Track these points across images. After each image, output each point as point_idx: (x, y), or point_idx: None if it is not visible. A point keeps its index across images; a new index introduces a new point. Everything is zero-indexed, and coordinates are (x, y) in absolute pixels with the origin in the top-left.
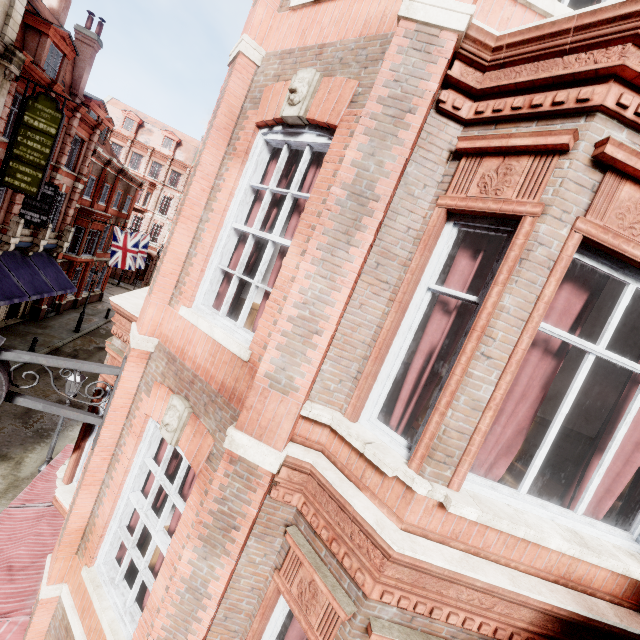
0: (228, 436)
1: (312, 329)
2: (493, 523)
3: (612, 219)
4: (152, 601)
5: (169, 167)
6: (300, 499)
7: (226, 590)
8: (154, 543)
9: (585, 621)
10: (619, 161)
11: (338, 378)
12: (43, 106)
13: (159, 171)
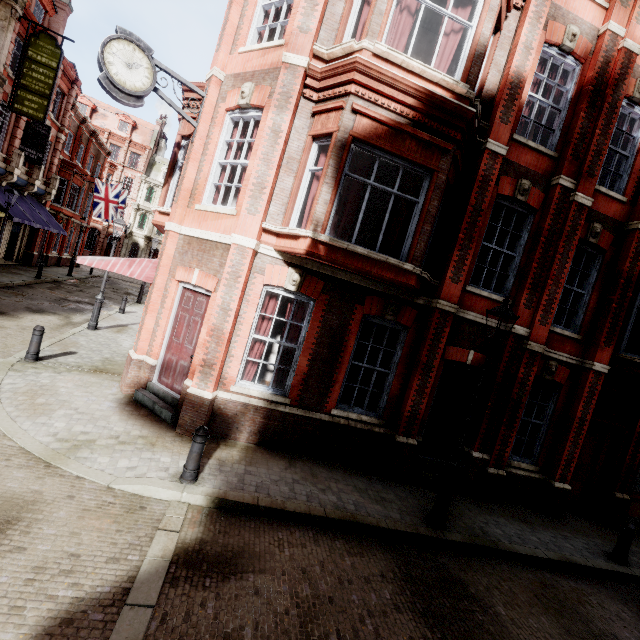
0: (283, 56)
1: (315, 4)
2: (392, 52)
3: None
4: (248, 175)
5: (127, 149)
6: (316, 96)
7: (287, 147)
8: (239, 169)
9: (430, 95)
10: None
11: (327, 40)
12: (44, 43)
13: (118, 153)
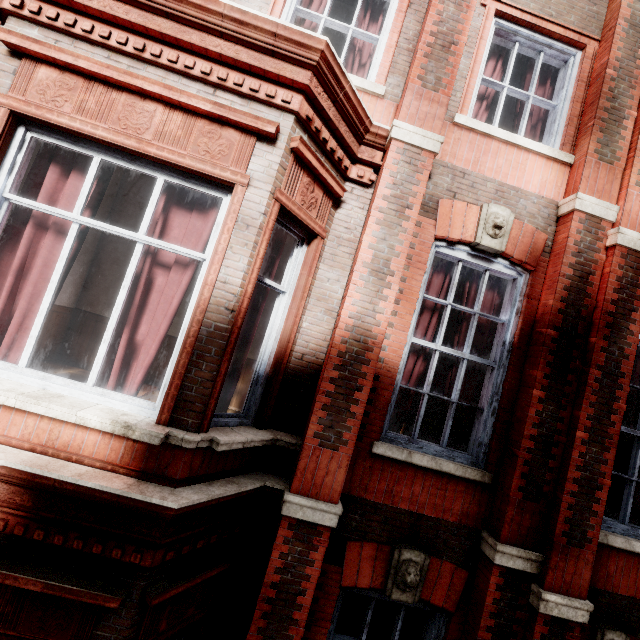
0: None
1: None
2: None
3: (34, 95)
4: None
5: None
6: None
7: None
8: None
9: (30, 479)
10: (18, 46)
11: None
12: None
13: None
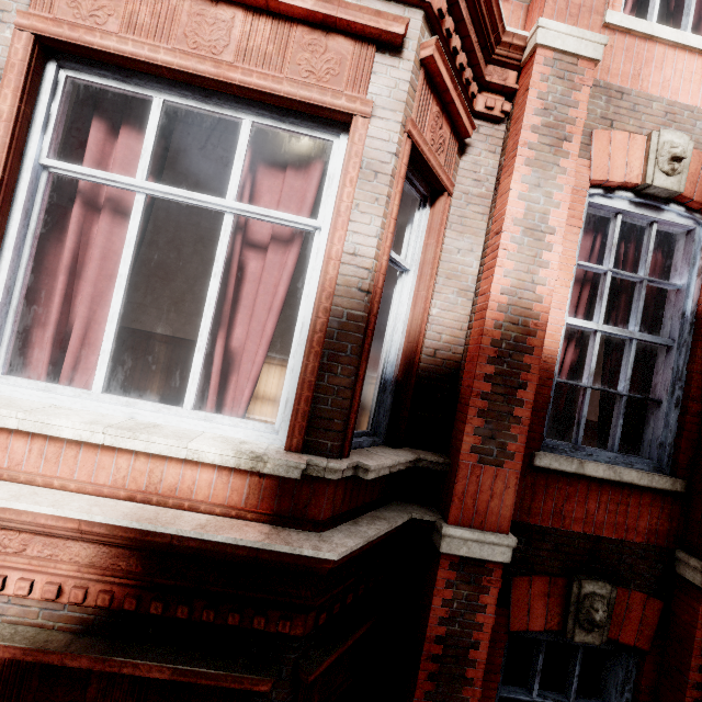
0: None
1: None
2: None
3: (64, 10)
4: None
5: None
6: None
7: None
8: None
9: (139, 537)
10: None
11: None
12: None
13: None
